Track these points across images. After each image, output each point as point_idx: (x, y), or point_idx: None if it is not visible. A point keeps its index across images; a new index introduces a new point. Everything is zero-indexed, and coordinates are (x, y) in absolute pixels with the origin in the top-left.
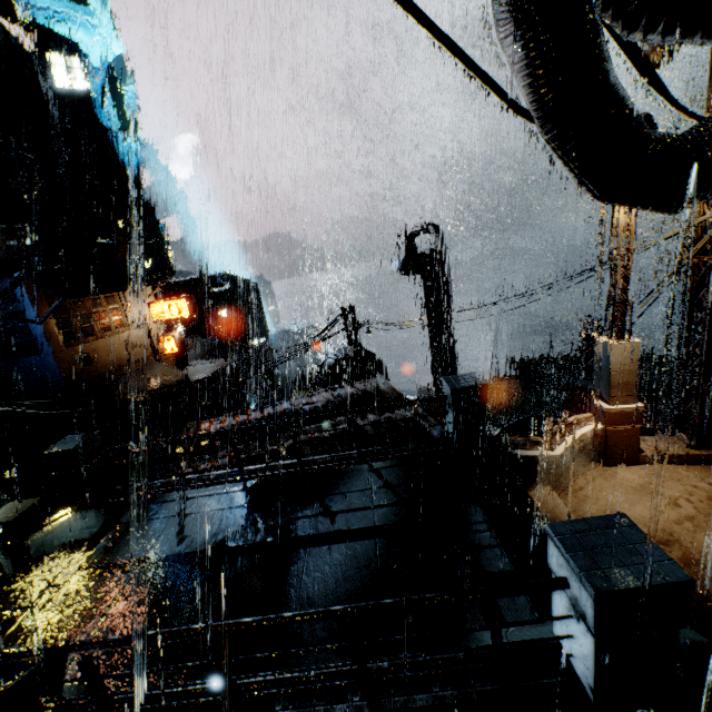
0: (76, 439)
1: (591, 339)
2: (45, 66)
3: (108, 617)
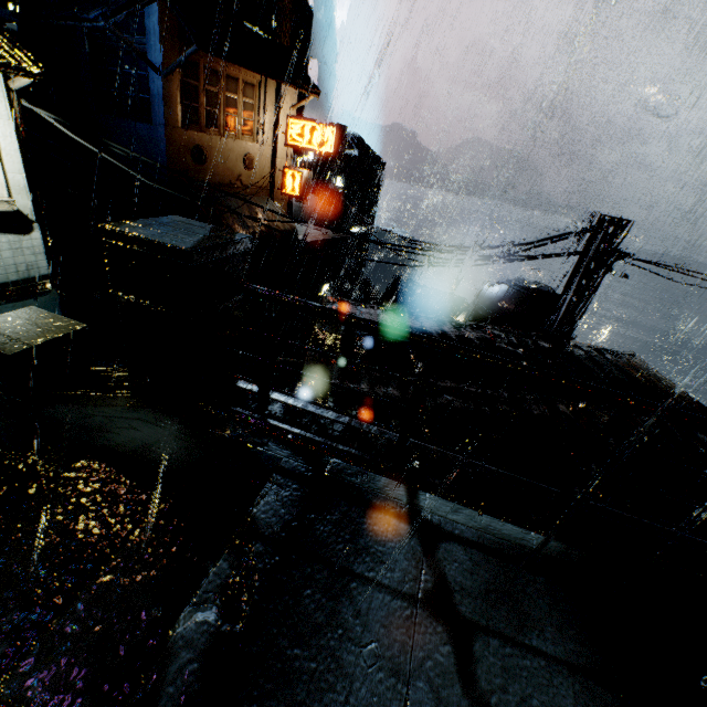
0: (194, 230)
1: None
2: None
3: None
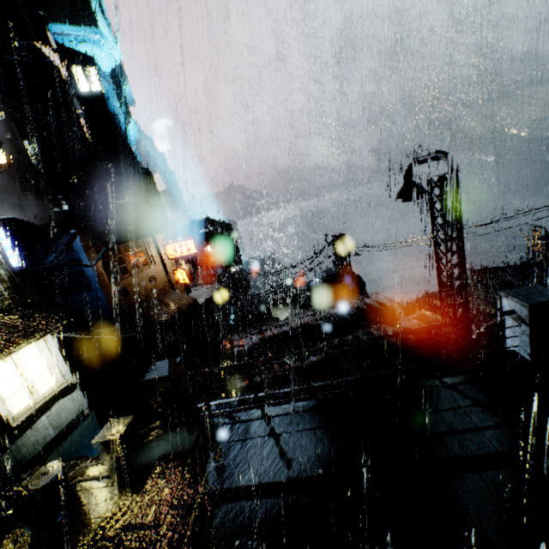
0: (165, 366)
1: None
2: (71, 77)
3: None
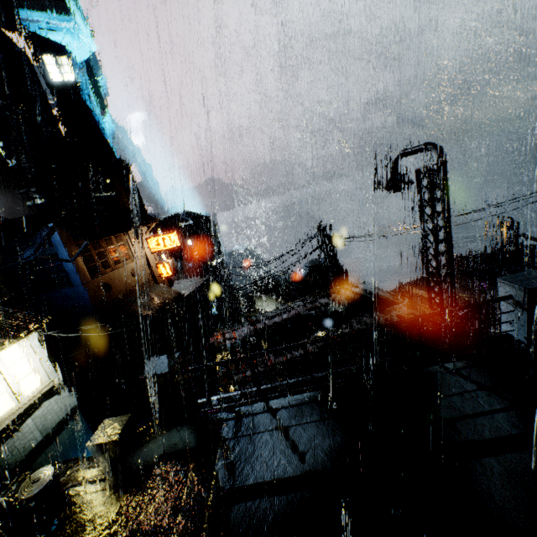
0: (164, 362)
1: (520, 235)
2: (42, 65)
3: None
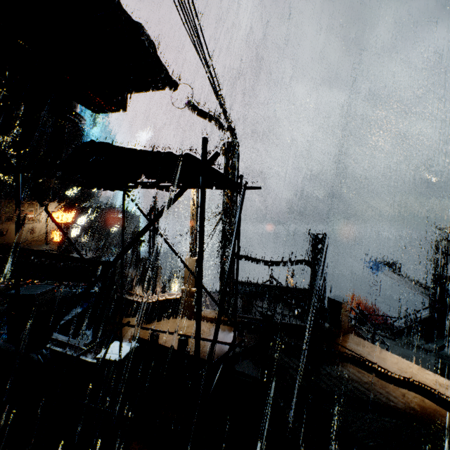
0: None
1: (272, 277)
2: None
3: None
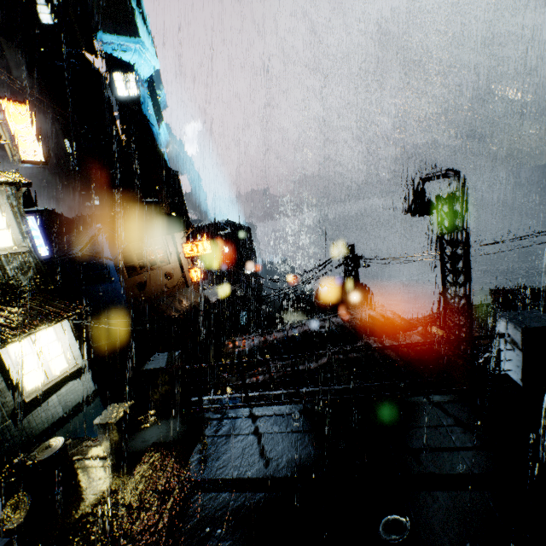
0: (164, 358)
1: None
2: (112, 82)
3: (224, 545)
